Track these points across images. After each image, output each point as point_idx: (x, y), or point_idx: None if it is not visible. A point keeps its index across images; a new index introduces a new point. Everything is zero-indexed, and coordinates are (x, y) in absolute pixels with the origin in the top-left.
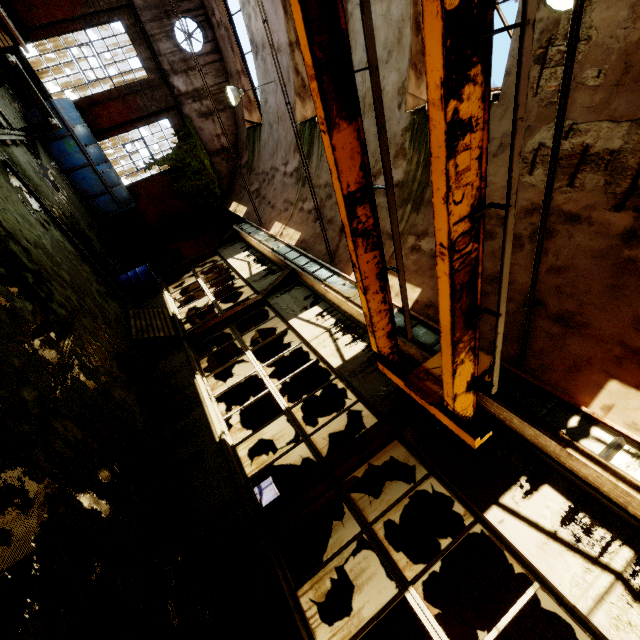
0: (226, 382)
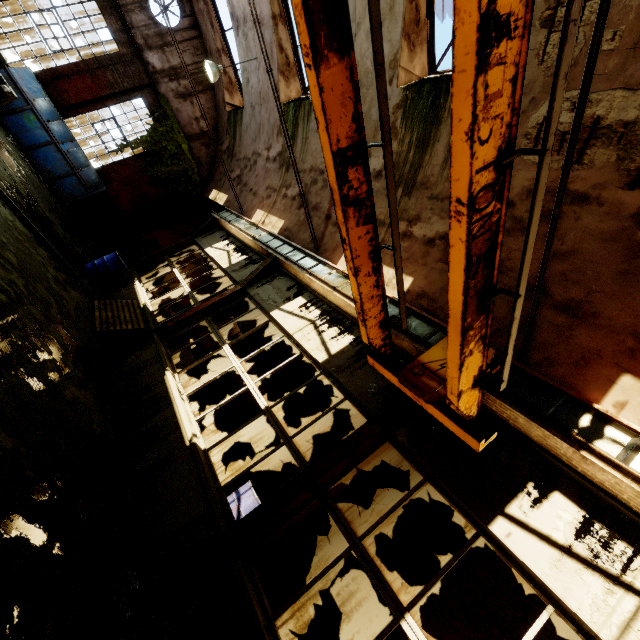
0: (205, 379)
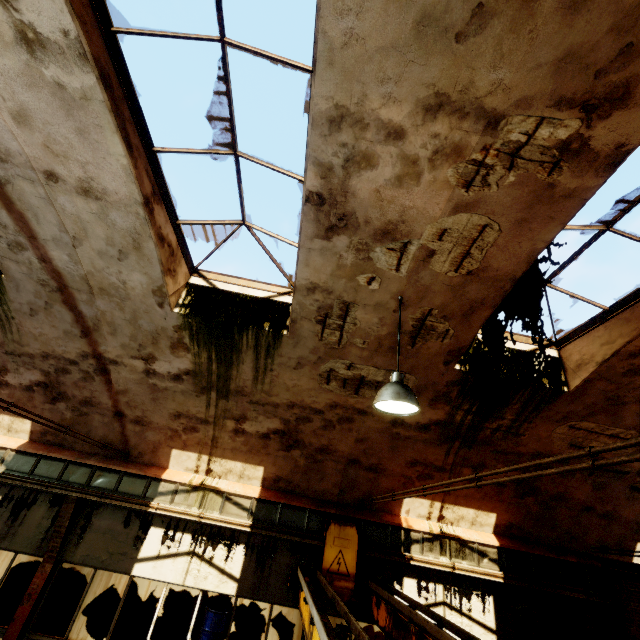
0: None
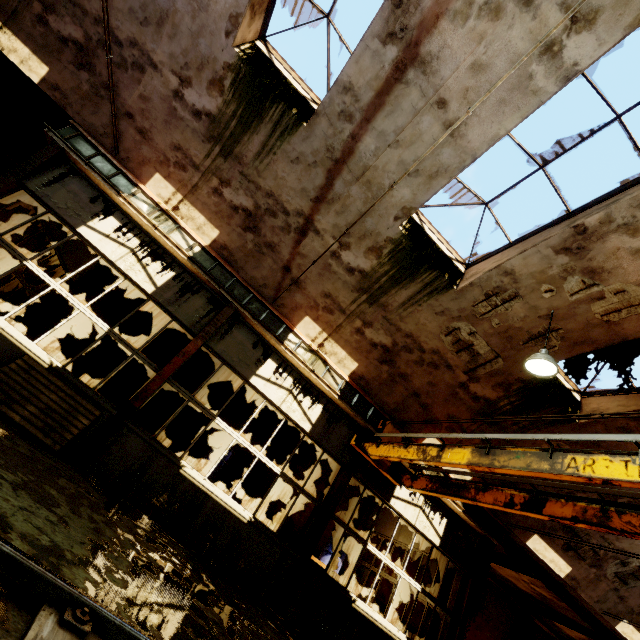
0: None
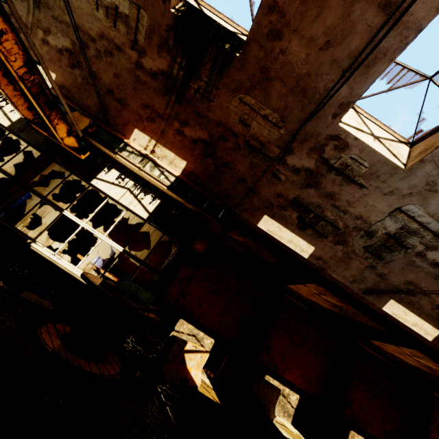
0: None
